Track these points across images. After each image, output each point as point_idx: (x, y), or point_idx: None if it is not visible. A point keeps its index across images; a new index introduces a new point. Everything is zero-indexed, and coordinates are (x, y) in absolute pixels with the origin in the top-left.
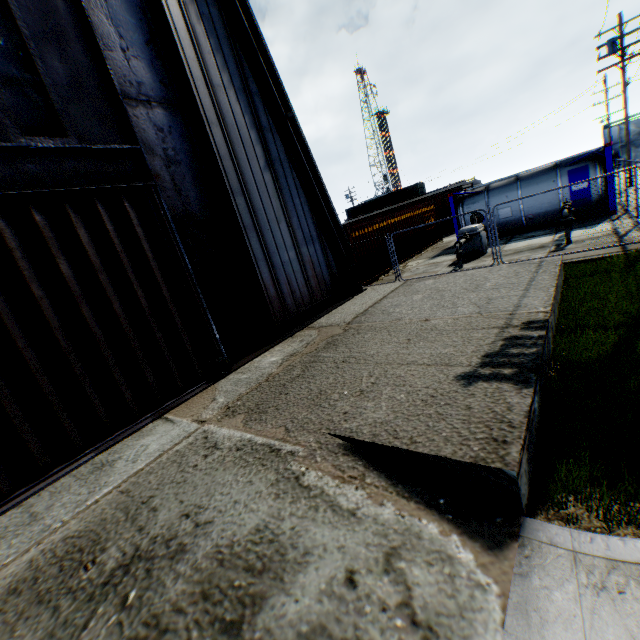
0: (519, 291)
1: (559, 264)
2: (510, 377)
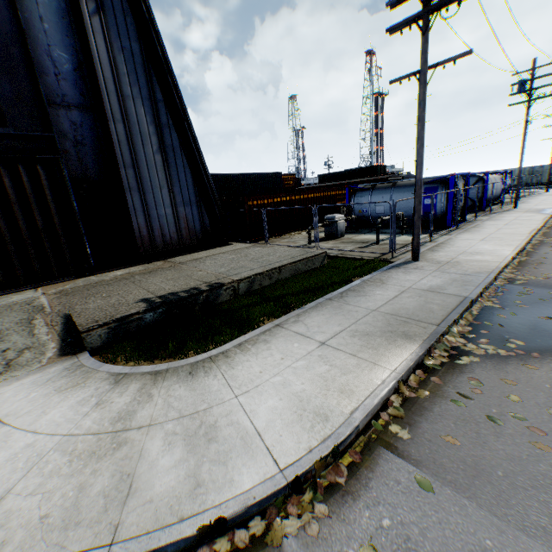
0: (258, 266)
1: (309, 256)
2: (153, 303)
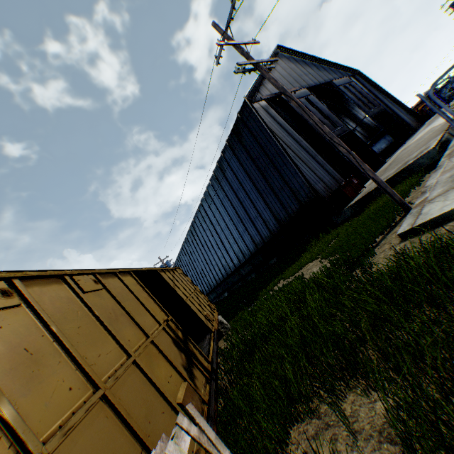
0: None
1: None
2: None
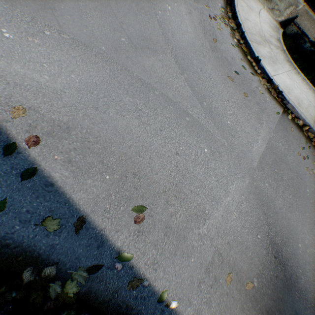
0: None
1: None
2: None
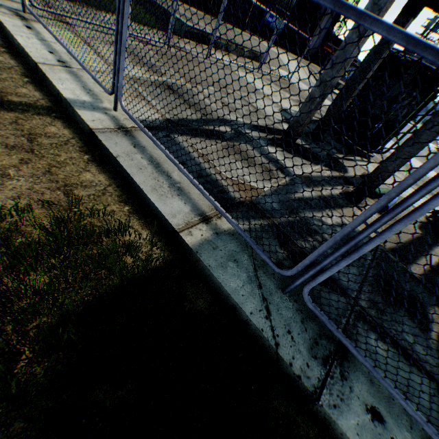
0: (341, 83)
1: None
2: None
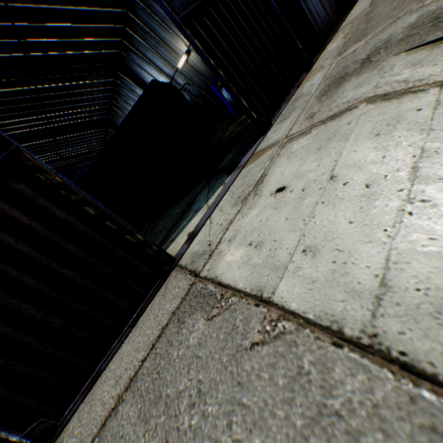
0: None
1: None
2: None
